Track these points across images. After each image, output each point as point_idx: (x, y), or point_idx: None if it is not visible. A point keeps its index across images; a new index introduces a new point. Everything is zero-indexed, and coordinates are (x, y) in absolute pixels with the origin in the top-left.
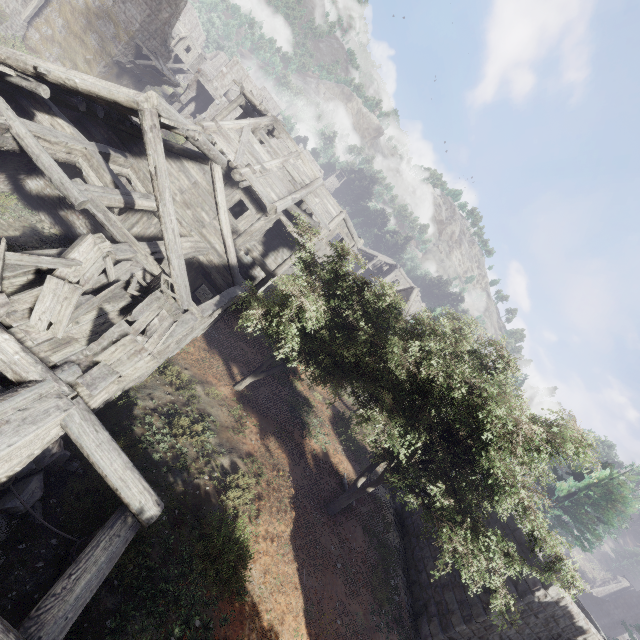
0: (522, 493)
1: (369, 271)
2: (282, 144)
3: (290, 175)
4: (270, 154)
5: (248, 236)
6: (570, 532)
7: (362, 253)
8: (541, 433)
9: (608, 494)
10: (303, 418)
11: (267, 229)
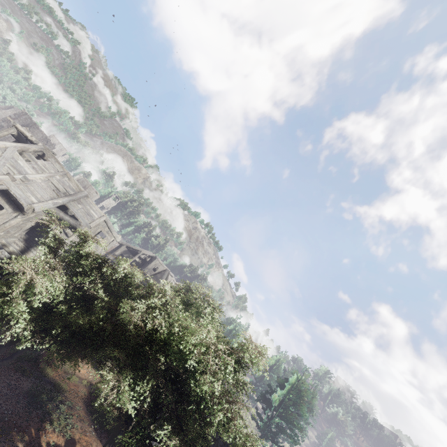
0: (225, 407)
1: (136, 262)
2: (50, 165)
3: (55, 186)
4: (36, 169)
5: (1, 231)
6: (285, 433)
7: (131, 250)
8: (225, 350)
9: (299, 392)
10: (46, 407)
11: (30, 228)
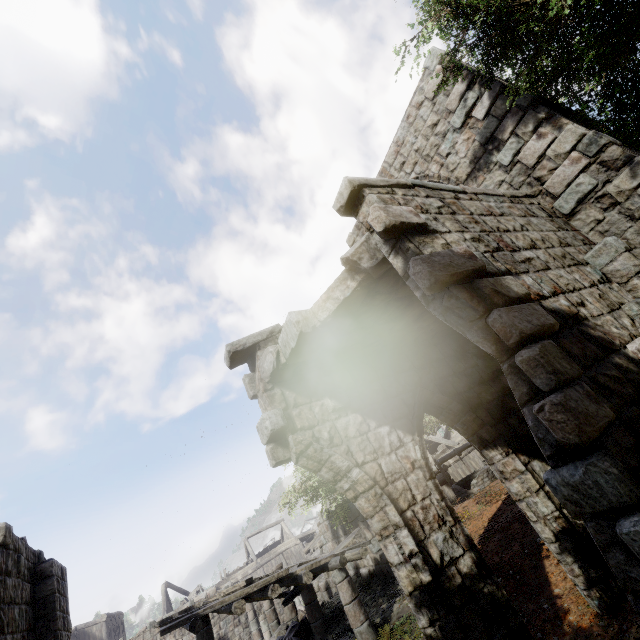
0: None
1: None
2: None
3: None
4: None
5: None
6: None
7: None
8: None
9: None
10: None
11: None
